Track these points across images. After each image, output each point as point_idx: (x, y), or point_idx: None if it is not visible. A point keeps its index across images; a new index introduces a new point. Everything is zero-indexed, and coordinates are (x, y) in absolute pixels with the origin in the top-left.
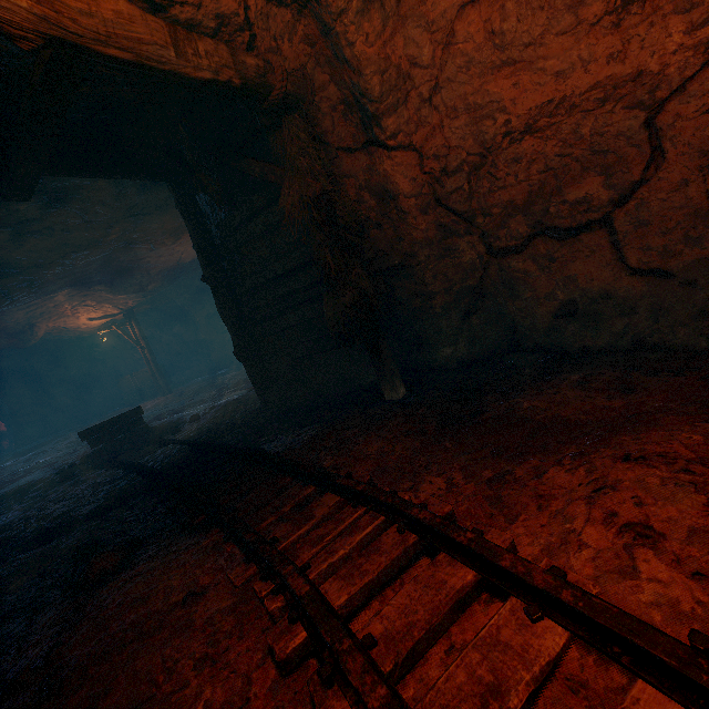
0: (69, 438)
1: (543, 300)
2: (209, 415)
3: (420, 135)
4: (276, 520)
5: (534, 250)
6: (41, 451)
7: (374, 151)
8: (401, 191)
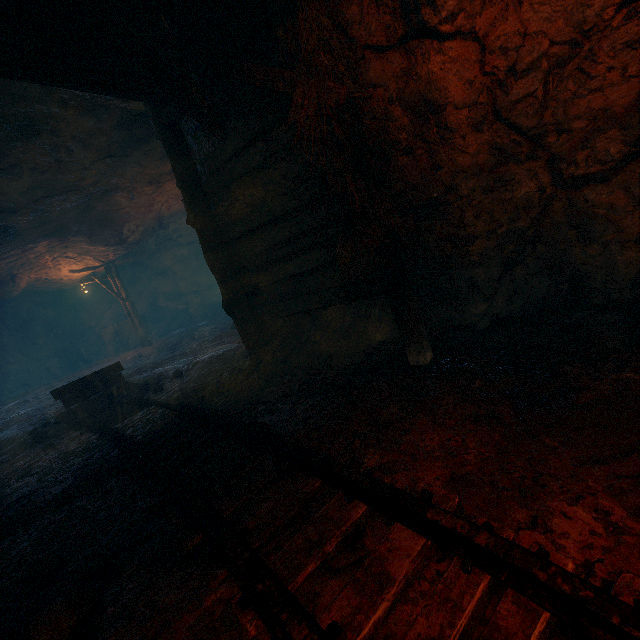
0: (51, 387)
1: (632, 244)
2: (193, 372)
3: (485, 18)
4: (318, 567)
5: (629, 177)
6: (24, 400)
7: (417, 45)
8: (451, 98)
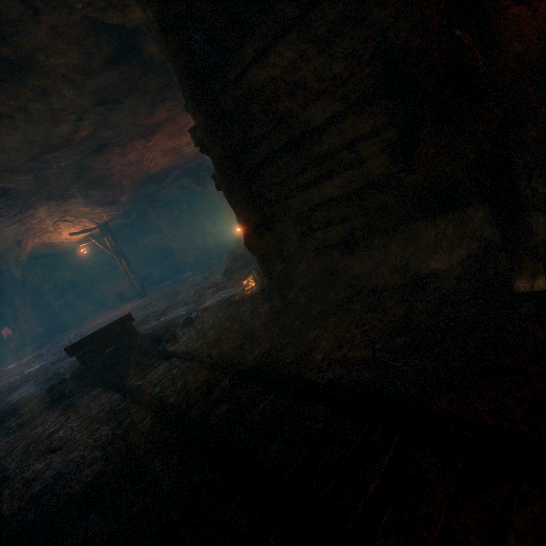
0: (62, 340)
1: None
2: (205, 319)
3: None
4: None
5: None
6: (38, 354)
7: None
8: None
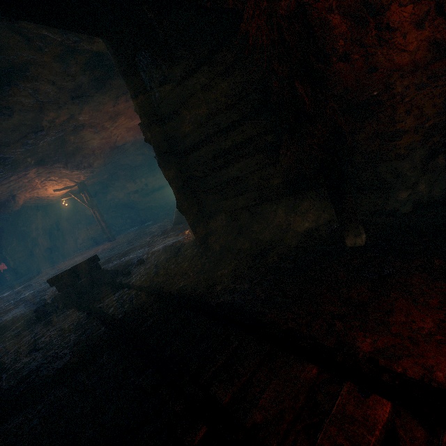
0: (47, 274)
1: None
2: (153, 260)
3: None
4: None
5: None
6: (28, 285)
7: None
8: None
